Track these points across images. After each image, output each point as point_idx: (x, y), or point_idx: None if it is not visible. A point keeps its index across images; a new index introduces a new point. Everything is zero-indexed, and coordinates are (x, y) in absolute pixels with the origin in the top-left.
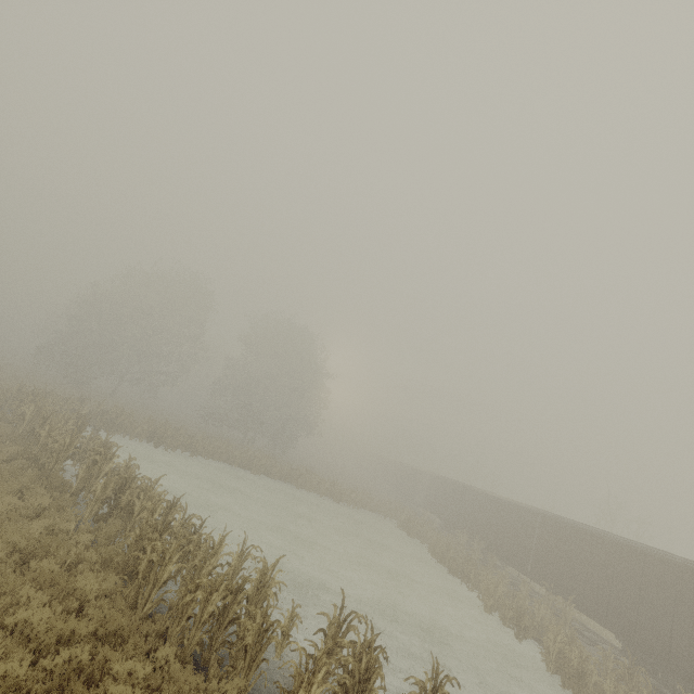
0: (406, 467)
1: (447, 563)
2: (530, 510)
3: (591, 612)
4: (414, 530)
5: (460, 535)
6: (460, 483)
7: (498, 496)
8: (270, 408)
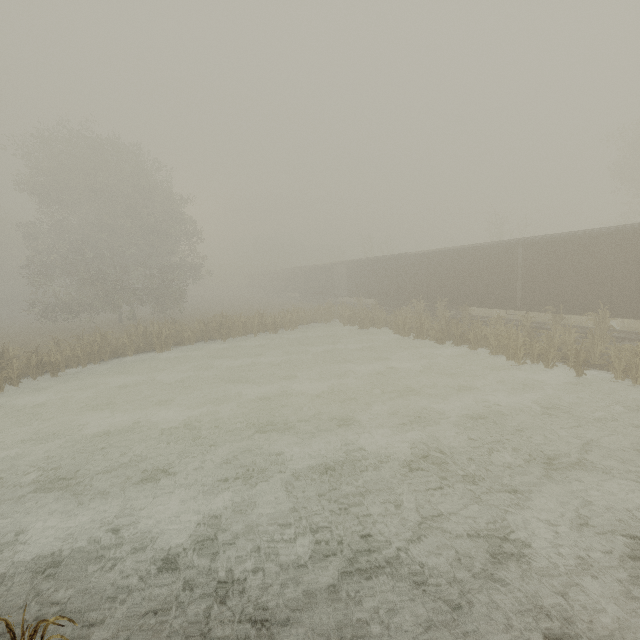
0: (311, 269)
1: (425, 335)
2: (506, 244)
3: (626, 312)
4: (366, 321)
5: (416, 304)
6: (387, 256)
7: (446, 249)
8: (131, 268)
